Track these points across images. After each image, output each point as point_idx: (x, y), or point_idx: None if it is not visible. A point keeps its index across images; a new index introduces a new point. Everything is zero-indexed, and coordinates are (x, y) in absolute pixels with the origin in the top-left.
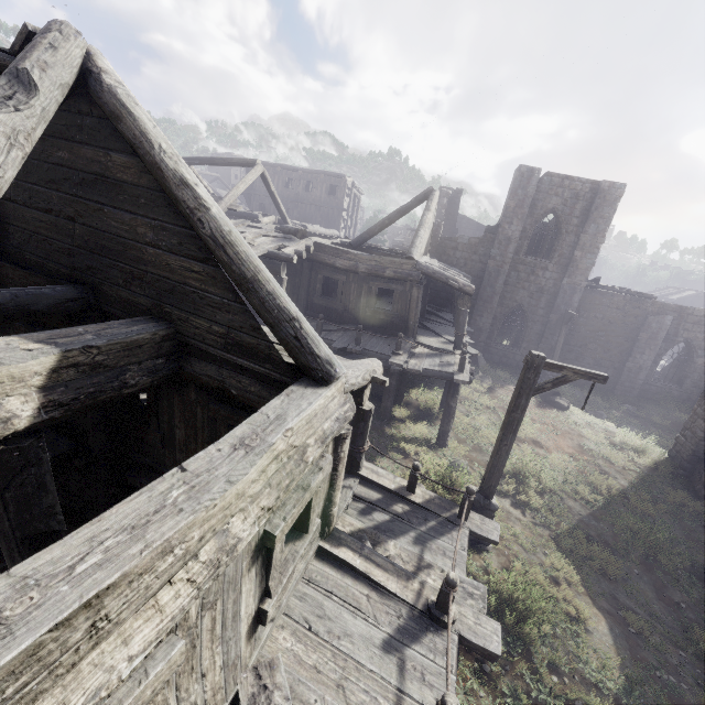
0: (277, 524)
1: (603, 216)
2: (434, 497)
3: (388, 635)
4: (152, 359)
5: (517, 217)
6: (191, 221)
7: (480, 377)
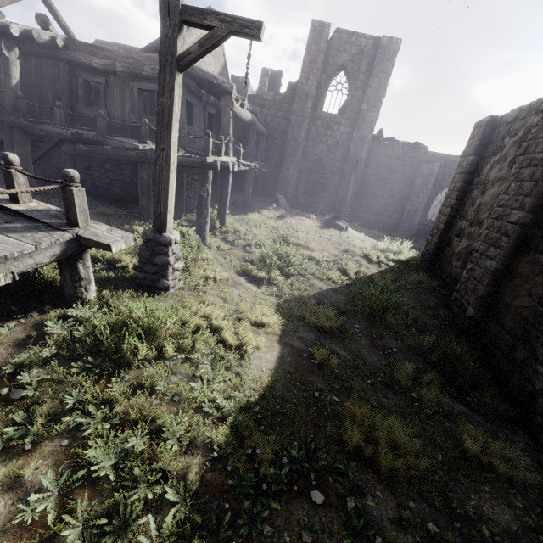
0: None
1: (383, 71)
2: (53, 210)
3: None
4: None
5: (312, 72)
6: None
7: (274, 208)
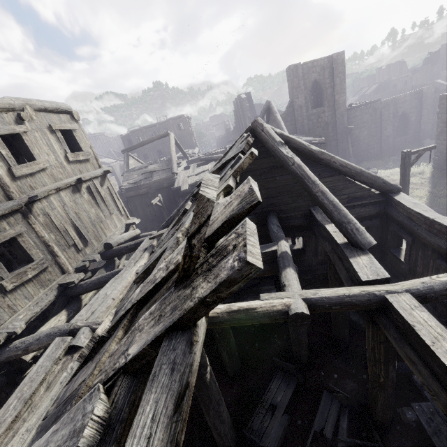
0: None
1: (340, 72)
2: None
3: None
4: None
5: (299, 93)
6: (328, 164)
7: None
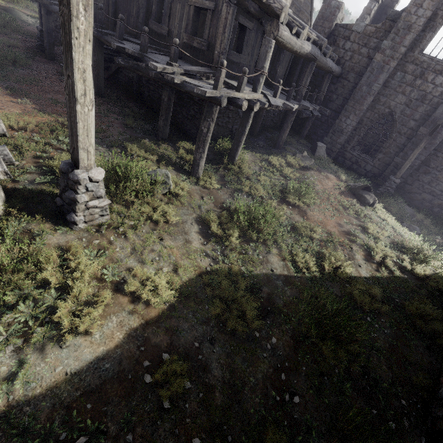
0: None
1: None
2: None
3: None
4: None
5: None
6: None
7: (303, 157)
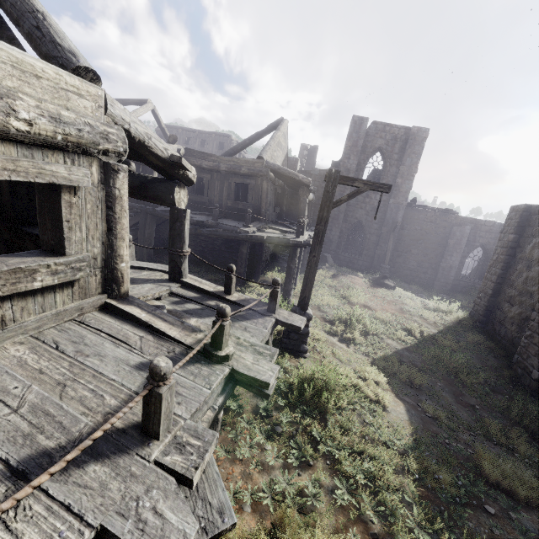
0: None
1: (415, 152)
2: (249, 299)
3: (149, 360)
4: None
5: (353, 154)
6: None
7: (327, 267)
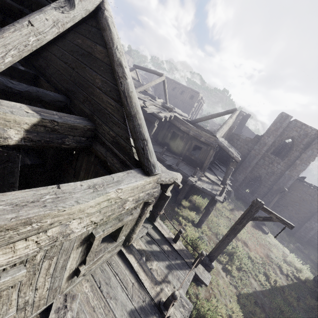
0: (98, 232)
1: (317, 148)
2: (184, 249)
3: (134, 308)
4: (80, 136)
5: (273, 135)
6: (117, 82)
7: (229, 202)
